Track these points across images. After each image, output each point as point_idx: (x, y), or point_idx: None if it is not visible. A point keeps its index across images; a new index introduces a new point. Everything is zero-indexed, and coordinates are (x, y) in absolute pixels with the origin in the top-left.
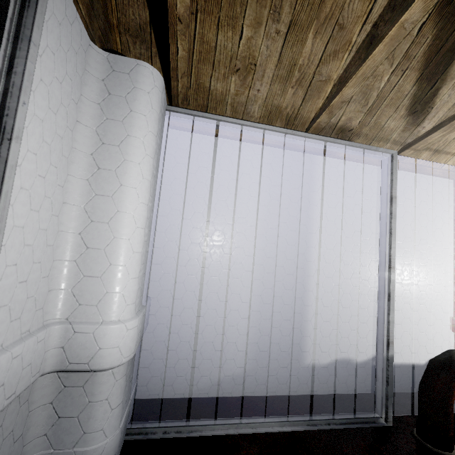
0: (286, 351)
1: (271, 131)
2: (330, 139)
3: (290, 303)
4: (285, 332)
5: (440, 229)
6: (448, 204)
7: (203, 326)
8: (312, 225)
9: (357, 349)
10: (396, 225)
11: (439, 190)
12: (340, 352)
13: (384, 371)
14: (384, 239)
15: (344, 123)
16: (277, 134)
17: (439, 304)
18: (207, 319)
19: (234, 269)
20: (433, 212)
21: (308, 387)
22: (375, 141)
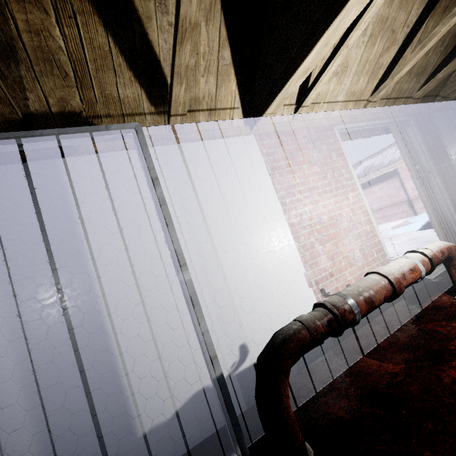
0: (109, 433)
1: None
2: (21, 134)
3: (91, 366)
4: (97, 408)
5: (259, 190)
6: (257, 161)
7: None
8: (90, 249)
9: None
10: (207, 204)
11: (242, 150)
12: (189, 385)
13: (221, 396)
14: (165, 234)
15: (60, 107)
16: None
17: (287, 267)
18: None
19: None
20: (245, 175)
21: None
22: (127, 118)
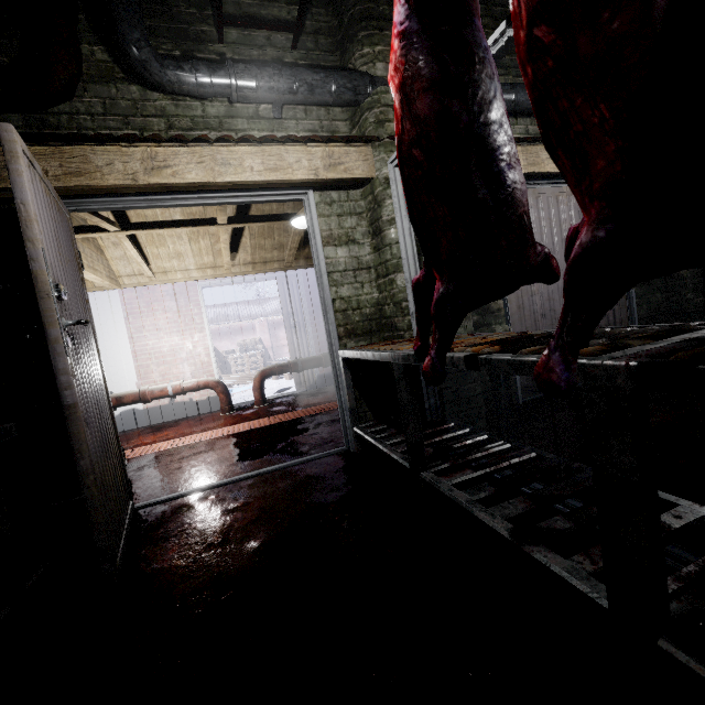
0: None
1: None
2: None
3: None
4: None
5: (113, 328)
6: (117, 308)
7: None
8: None
9: None
10: None
11: (106, 301)
12: None
13: None
14: None
15: None
16: None
17: (123, 376)
18: None
19: None
20: (104, 318)
21: None
22: None
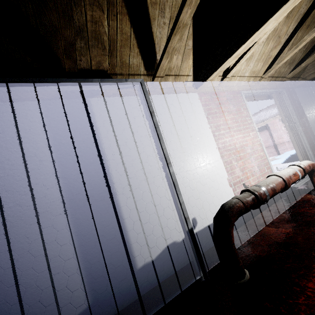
0: (121, 265)
1: (17, 83)
2: (81, 80)
3: (110, 224)
4: (114, 250)
5: (200, 126)
6: (199, 108)
7: (22, 292)
8: (107, 153)
9: (176, 231)
10: (172, 132)
11: (191, 101)
12: (165, 240)
13: (191, 241)
14: (157, 145)
15: (97, 66)
16: (24, 84)
17: (217, 173)
18: (24, 282)
19: (41, 219)
20: (192, 116)
21: (150, 283)
22: (130, 76)
